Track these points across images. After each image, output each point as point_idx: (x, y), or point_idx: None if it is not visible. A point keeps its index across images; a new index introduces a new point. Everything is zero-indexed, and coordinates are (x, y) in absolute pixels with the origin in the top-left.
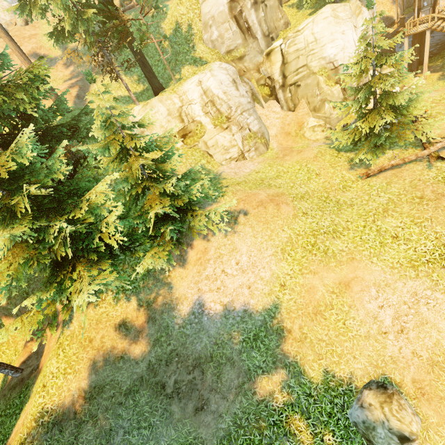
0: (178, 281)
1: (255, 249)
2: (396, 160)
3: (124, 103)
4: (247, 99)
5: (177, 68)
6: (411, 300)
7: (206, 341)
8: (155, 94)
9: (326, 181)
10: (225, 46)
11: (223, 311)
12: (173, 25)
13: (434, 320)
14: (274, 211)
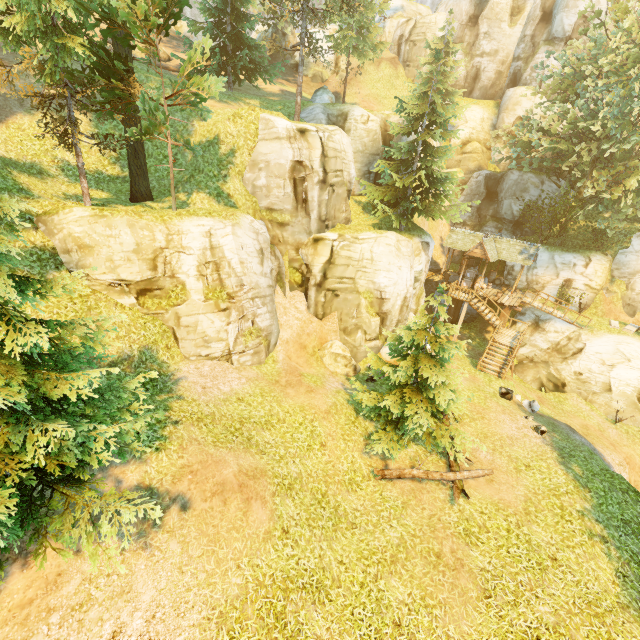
0: None
1: (170, 601)
2: (420, 471)
3: (67, 175)
4: (269, 280)
5: (188, 186)
6: None
7: None
8: (132, 199)
9: (331, 462)
10: (268, 201)
11: None
12: (211, 135)
13: None
14: (238, 515)
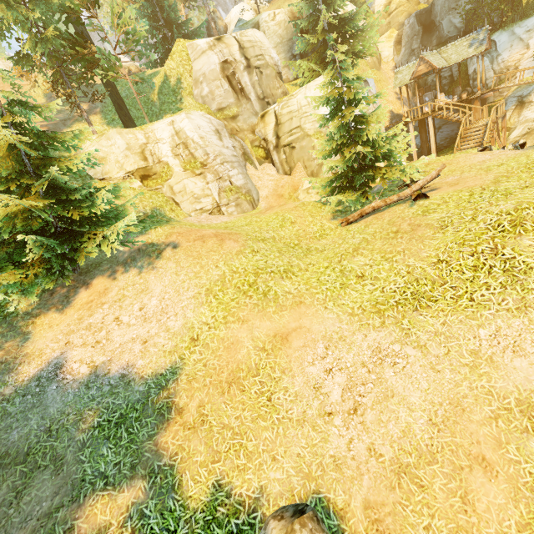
0: (42, 331)
1: (172, 289)
2: (377, 202)
3: None
4: (232, 151)
5: (160, 117)
6: (372, 359)
7: (33, 425)
8: None
9: (301, 229)
10: (216, 103)
11: (88, 377)
12: (162, 78)
13: (404, 390)
14: (214, 246)
